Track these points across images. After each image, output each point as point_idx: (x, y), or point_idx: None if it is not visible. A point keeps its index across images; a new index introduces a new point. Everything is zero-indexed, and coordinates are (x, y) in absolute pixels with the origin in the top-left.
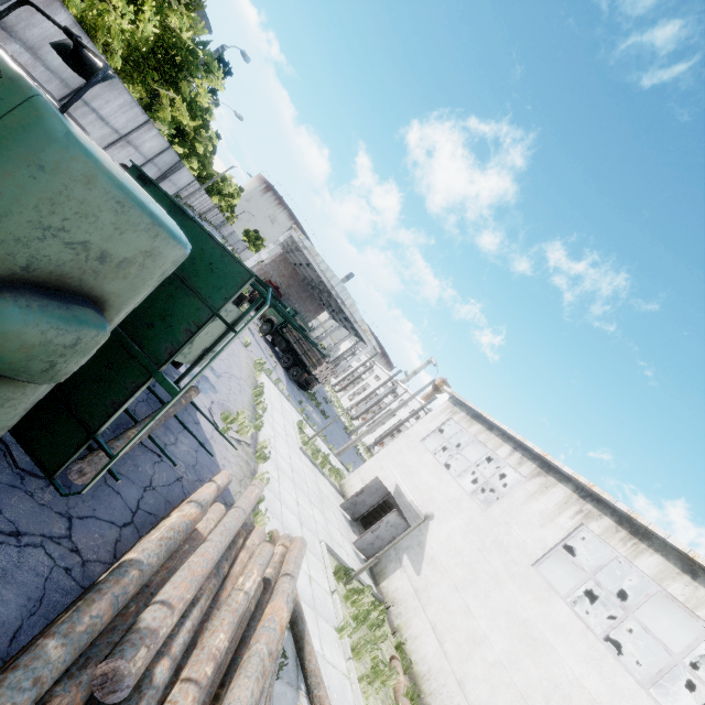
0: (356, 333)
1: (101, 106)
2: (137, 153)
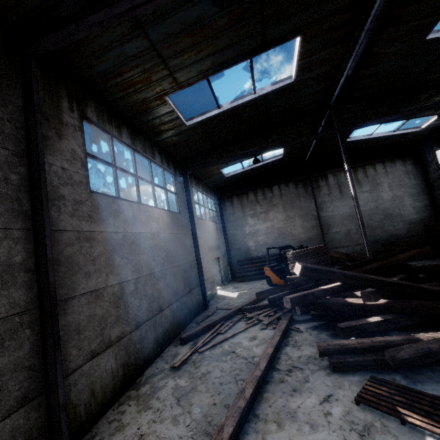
0: None
1: None
2: None
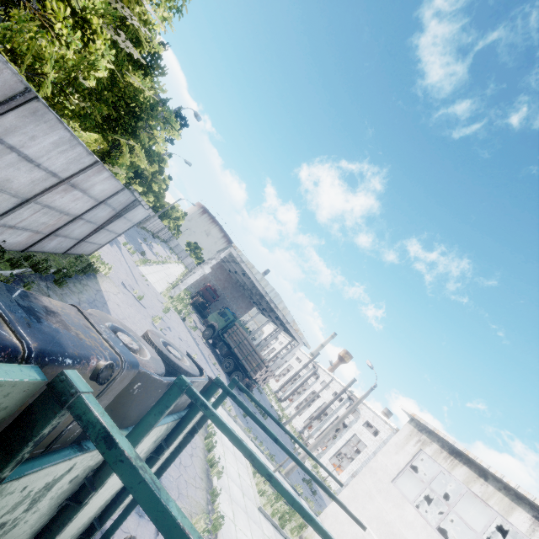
0: (286, 329)
1: (24, 143)
2: (85, 196)
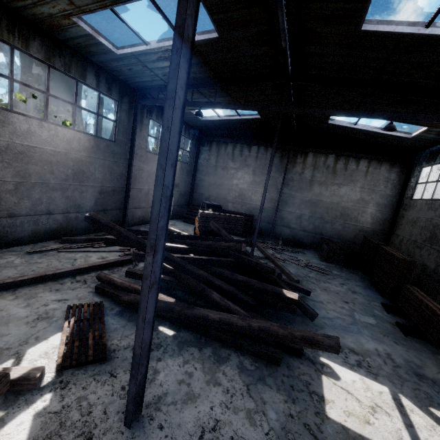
0: None
1: None
2: None
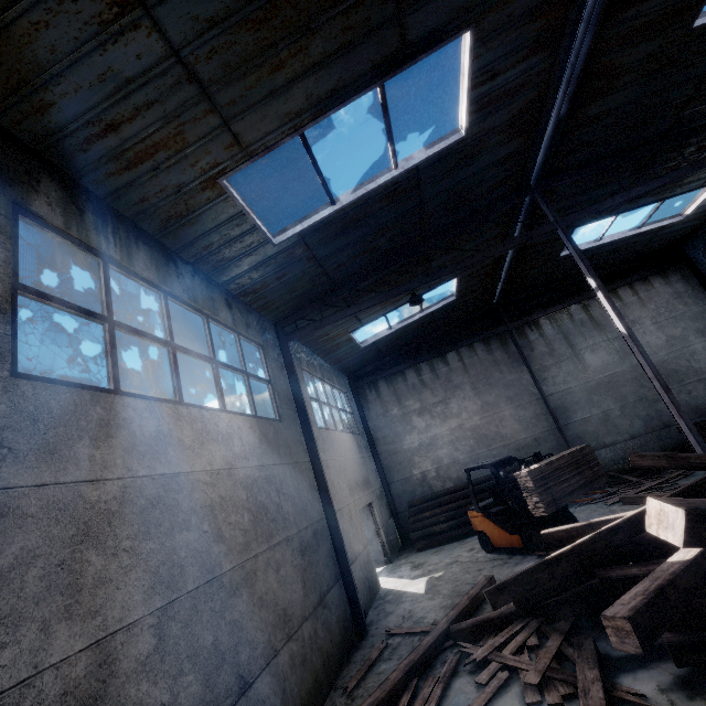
0: None
1: None
2: None
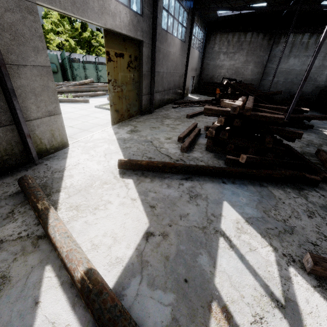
0: None
1: None
2: None
